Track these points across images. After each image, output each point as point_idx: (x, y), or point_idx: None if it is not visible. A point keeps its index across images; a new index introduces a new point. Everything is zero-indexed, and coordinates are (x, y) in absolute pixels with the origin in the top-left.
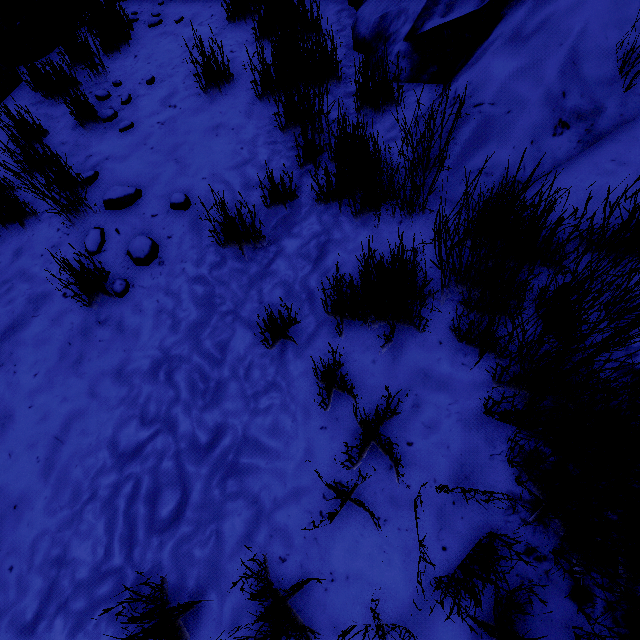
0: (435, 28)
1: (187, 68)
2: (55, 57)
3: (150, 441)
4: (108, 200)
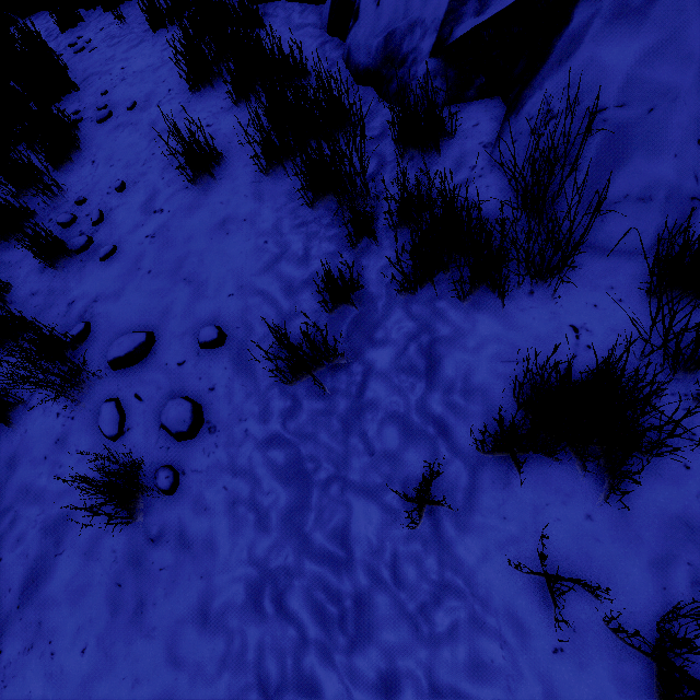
0: (470, 32)
1: (161, 159)
2: None
3: None
4: (114, 360)
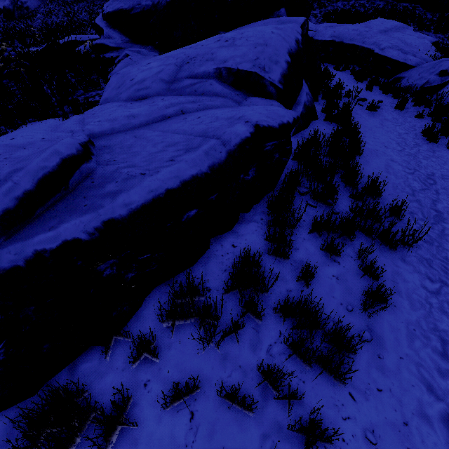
0: (427, 87)
1: (354, 86)
2: None
3: (401, 125)
4: (362, 99)
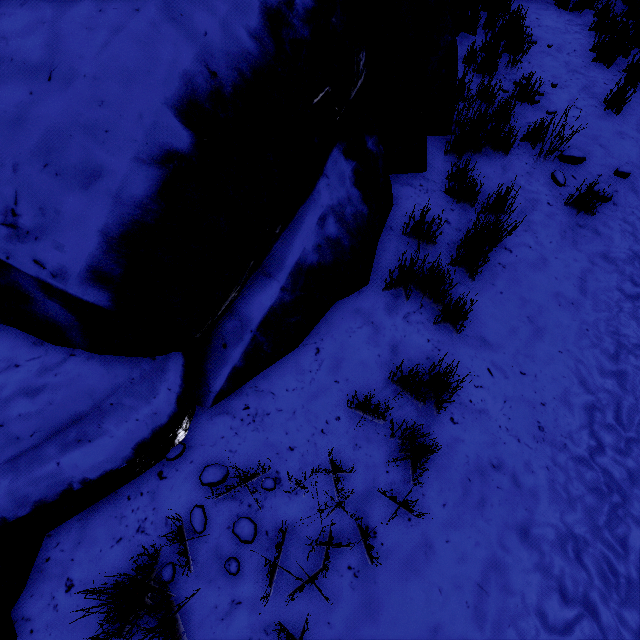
0: None
1: (577, 85)
2: (462, 41)
3: None
4: (571, 156)
